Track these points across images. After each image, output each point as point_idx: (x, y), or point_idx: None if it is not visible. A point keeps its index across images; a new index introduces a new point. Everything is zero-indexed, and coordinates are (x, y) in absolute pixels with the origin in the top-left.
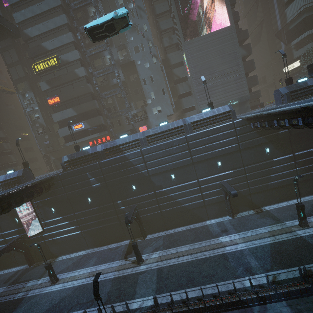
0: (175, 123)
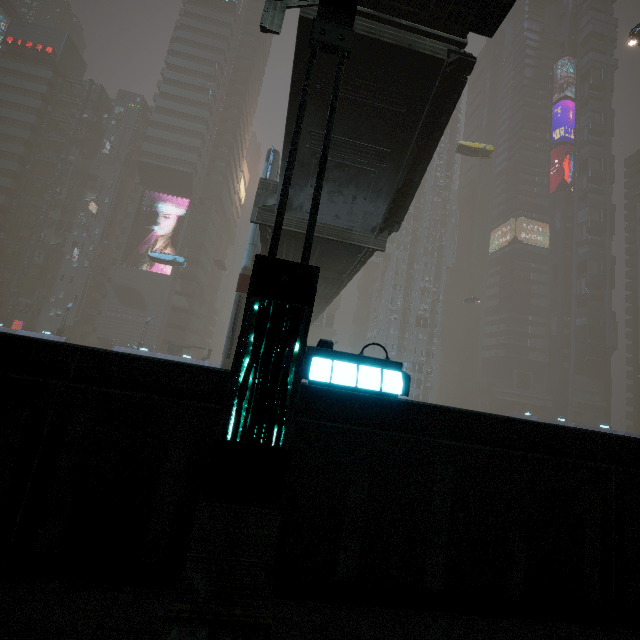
0: (1, 329)
